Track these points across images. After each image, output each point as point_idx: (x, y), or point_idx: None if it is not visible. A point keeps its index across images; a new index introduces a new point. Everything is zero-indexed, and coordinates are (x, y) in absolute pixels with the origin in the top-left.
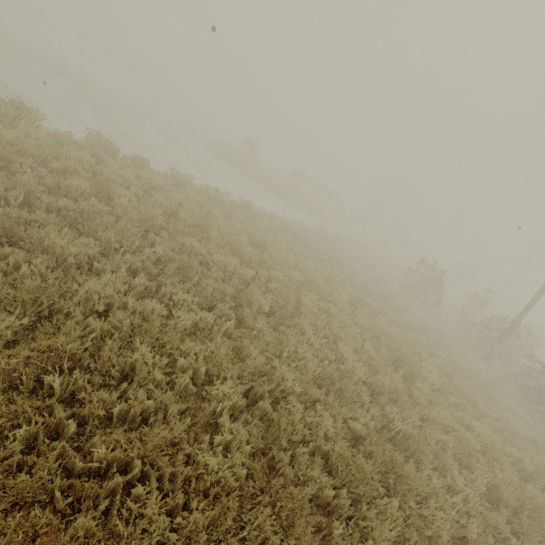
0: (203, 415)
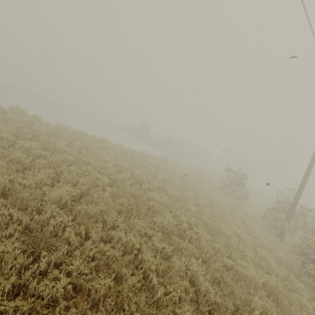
0: None
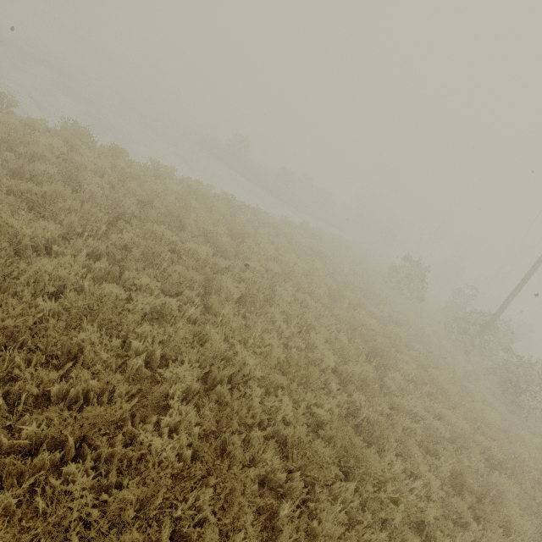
0: (154, 398)
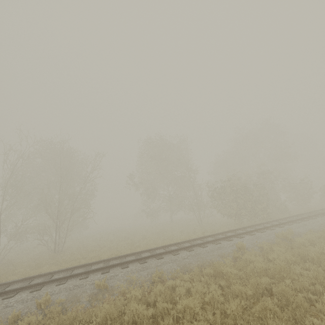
0: None
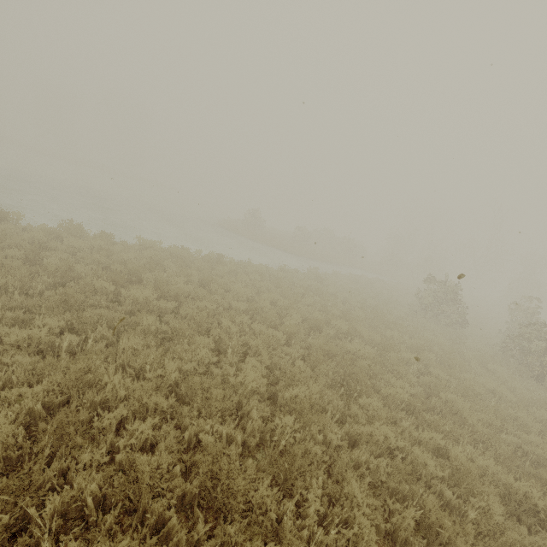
0: None
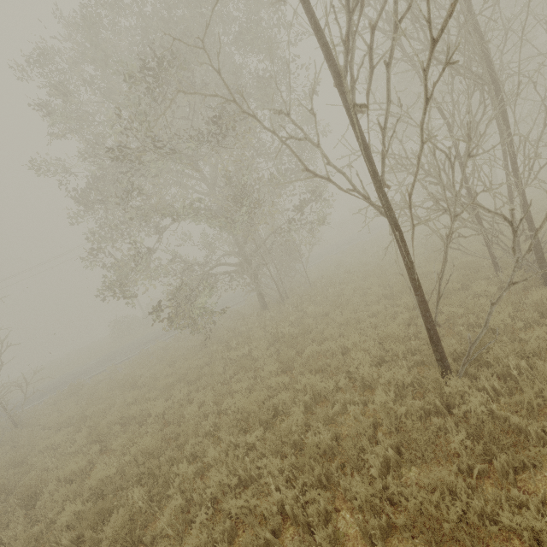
0: None
